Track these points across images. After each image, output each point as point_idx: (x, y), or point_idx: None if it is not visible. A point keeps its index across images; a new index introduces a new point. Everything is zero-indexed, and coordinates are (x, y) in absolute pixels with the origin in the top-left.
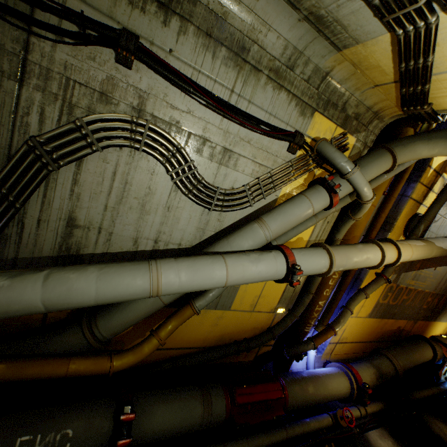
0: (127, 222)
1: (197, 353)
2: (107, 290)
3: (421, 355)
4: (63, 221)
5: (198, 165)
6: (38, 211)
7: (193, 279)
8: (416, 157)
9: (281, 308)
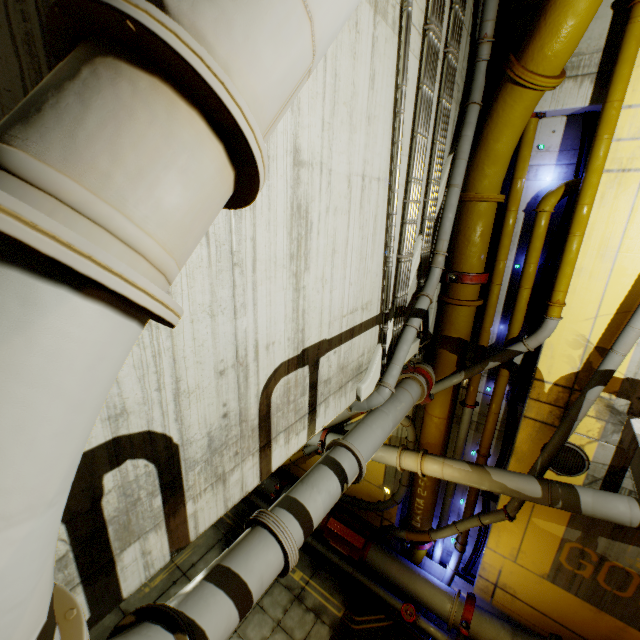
0: None
1: None
2: None
3: None
4: None
5: None
6: None
7: None
8: None
9: (387, 488)
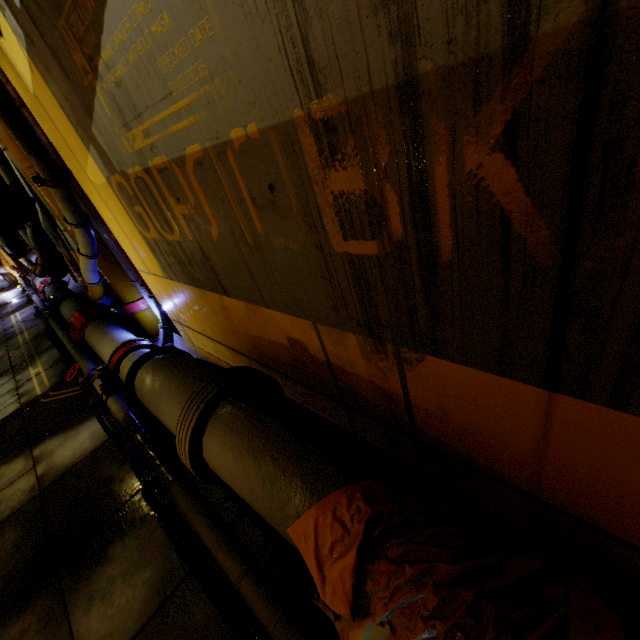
0: None
1: None
2: None
3: (154, 400)
4: None
5: None
6: None
7: None
8: None
9: None
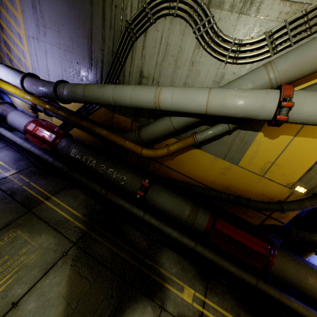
0: (167, 75)
1: (203, 187)
2: (134, 96)
3: None
4: (138, 74)
5: (218, 20)
6: (129, 67)
7: (181, 98)
8: None
9: (302, 187)
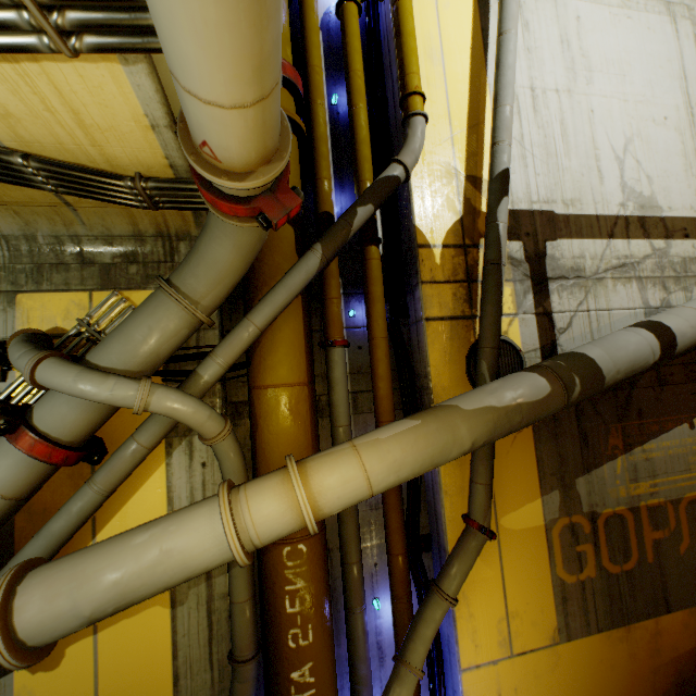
0: None
1: None
2: None
3: None
4: None
5: None
6: None
7: None
8: (224, 266)
9: None
